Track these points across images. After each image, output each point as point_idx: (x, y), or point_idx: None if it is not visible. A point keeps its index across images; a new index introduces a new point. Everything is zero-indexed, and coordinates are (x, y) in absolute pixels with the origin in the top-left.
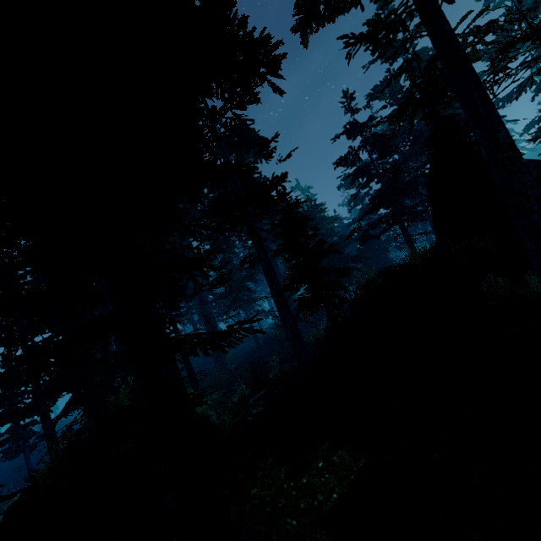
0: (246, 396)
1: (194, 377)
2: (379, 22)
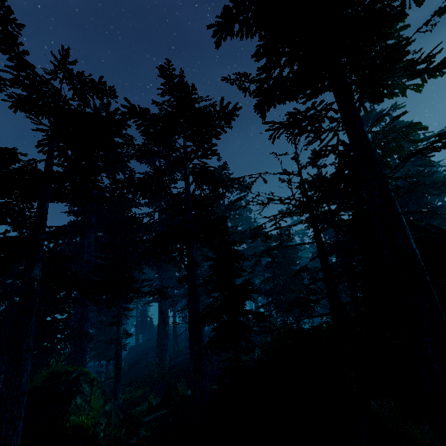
0: (152, 407)
1: (119, 370)
2: (299, 114)
